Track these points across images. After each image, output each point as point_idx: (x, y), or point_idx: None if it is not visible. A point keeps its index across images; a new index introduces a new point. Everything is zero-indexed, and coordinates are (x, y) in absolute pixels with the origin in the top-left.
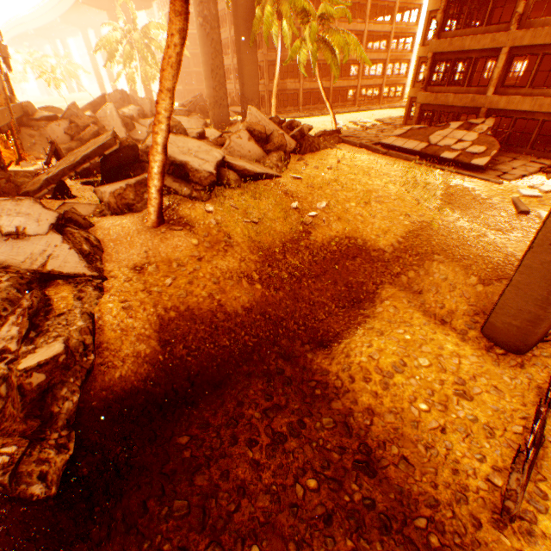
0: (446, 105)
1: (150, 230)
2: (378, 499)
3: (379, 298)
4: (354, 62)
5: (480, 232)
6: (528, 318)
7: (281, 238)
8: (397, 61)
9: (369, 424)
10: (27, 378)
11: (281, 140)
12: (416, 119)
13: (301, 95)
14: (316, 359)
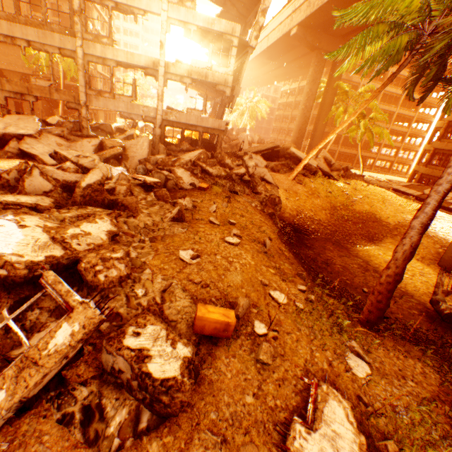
0: (438, 177)
1: (289, 180)
2: None
3: (383, 241)
4: (377, 144)
5: (446, 232)
6: None
7: (340, 202)
8: (407, 150)
9: (377, 266)
10: (276, 198)
11: (339, 167)
12: (416, 181)
13: (337, 154)
14: (351, 248)
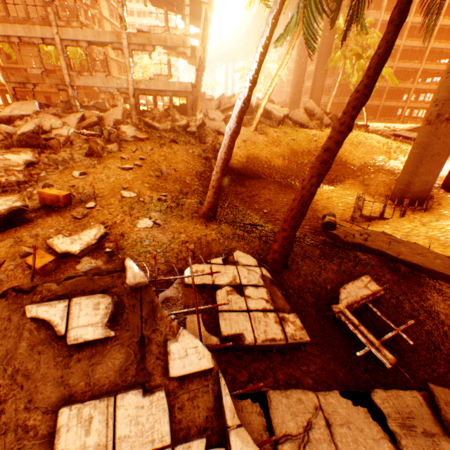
0: None
1: (250, 132)
2: None
3: (343, 183)
4: (405, 89)
5: None
6: (405, 183)
7: (303, 149)
8: None
9: (313, 201)
10: (216, 144)
11: (320, 116)
12: None
13: None
14: None
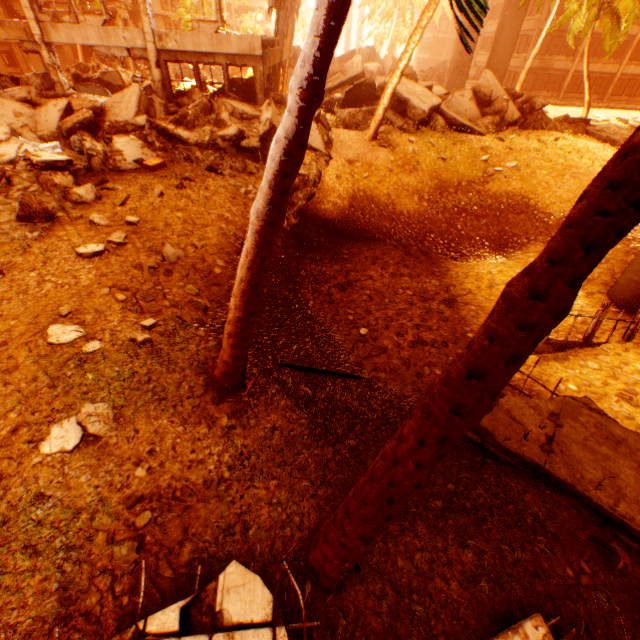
0: None
1: (365, 142)
2: (445, 313)
3: (524, 250)
4: None
5: None
6: None
7: (459, 179)
8: None
9: (463, 294)
10: None
11: (502, 106)
12: None
13: (569, 78)
14: (445, 263)
